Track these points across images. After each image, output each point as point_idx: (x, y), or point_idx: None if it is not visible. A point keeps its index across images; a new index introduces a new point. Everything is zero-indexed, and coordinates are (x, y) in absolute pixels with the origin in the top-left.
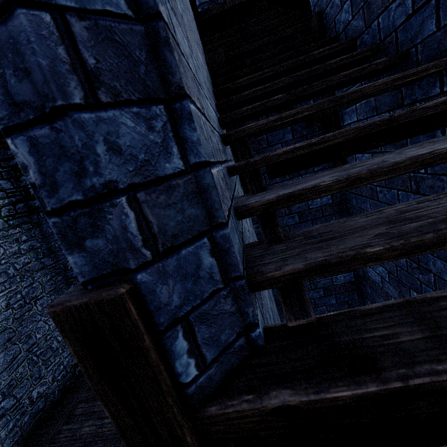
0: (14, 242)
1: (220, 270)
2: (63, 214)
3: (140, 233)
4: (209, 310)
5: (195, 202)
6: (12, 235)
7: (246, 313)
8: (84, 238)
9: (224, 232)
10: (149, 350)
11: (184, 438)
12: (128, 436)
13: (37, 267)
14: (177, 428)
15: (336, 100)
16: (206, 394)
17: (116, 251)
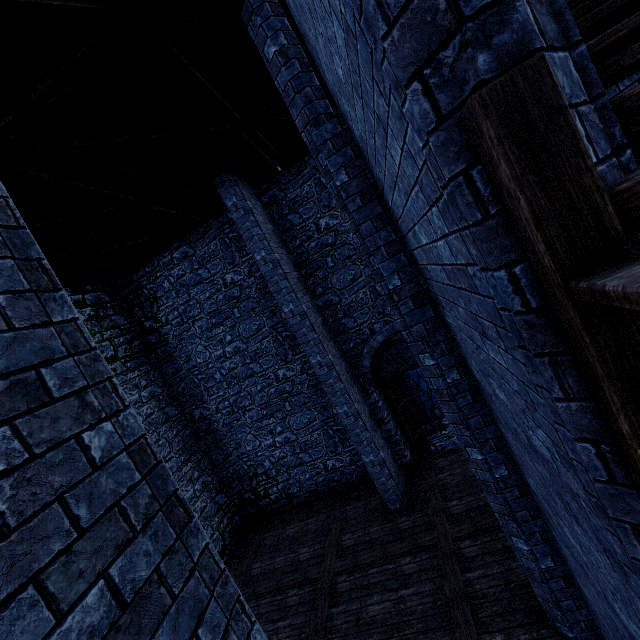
0: (134, 388)
1: (583, 86)
2: (474, 20)
3: (535, 24)
4: (587, 114)
5: (554, 22)
6: (131, 380)
7: (613, 135)
8: (491, 37)
9: (580, 50)
10: (567, 109)
11: (605, 208)
12: (543, 226)
13: (161, 419)
14: (597, 197)
15: (594, 18)
16: (607, 186)
17: (522, 37)
